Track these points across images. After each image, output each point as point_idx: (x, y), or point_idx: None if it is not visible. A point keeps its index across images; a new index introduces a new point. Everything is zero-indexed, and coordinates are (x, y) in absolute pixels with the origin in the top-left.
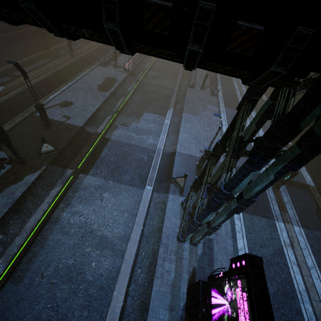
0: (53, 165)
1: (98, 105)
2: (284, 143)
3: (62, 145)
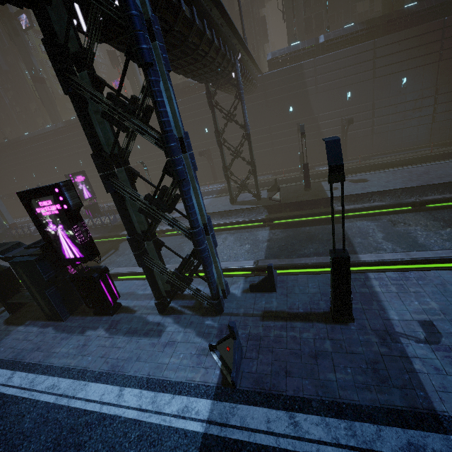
0: (266, 210)
1: (391, 188)
2: (78, 70)
3: (290, 201)
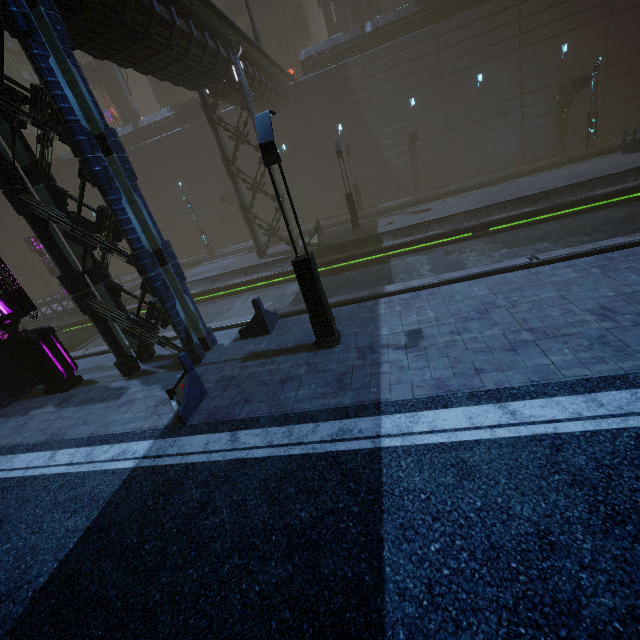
0: None
1: (452, 213)
2: None
3: (331, 244)
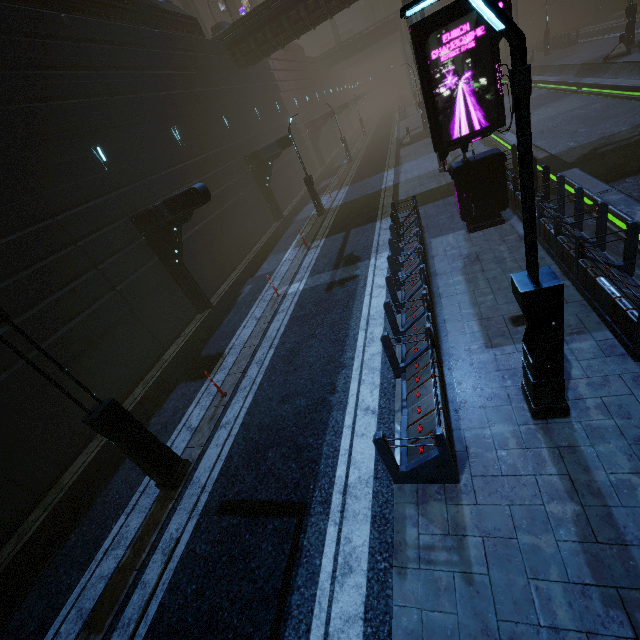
0: None
1: None
2: None
3: None
